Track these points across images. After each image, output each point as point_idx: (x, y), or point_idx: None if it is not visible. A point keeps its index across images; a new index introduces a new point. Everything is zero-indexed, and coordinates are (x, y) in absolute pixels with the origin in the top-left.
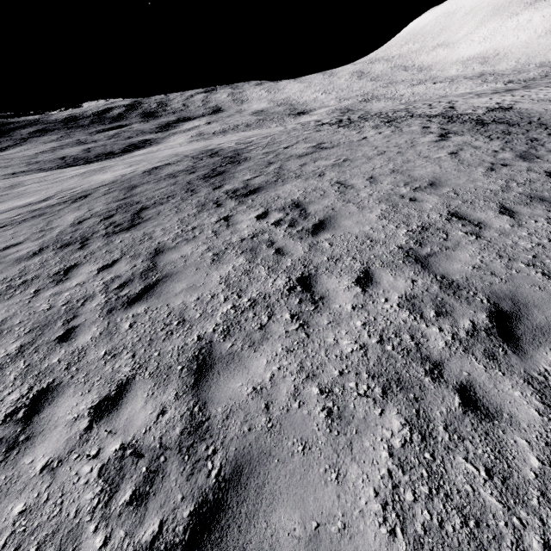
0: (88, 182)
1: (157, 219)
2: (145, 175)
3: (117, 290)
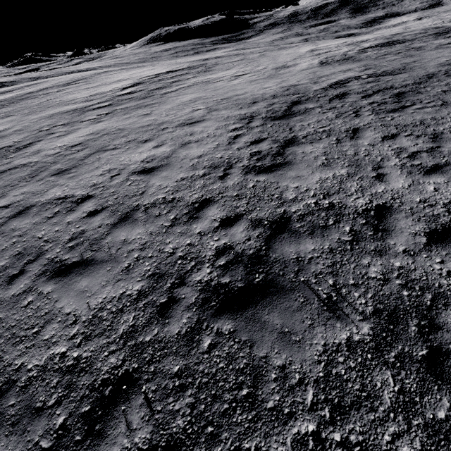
0: (358, 39)
1: (413, 42)
2: (393, 35)
3: (408, 50)
